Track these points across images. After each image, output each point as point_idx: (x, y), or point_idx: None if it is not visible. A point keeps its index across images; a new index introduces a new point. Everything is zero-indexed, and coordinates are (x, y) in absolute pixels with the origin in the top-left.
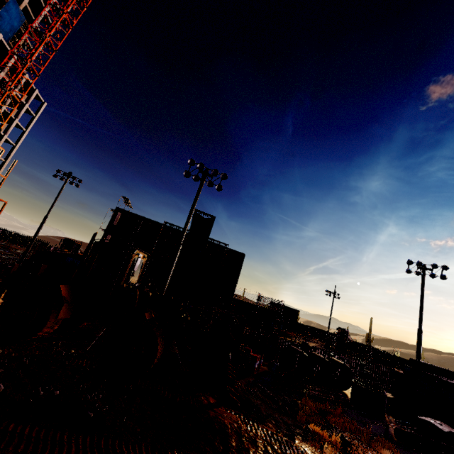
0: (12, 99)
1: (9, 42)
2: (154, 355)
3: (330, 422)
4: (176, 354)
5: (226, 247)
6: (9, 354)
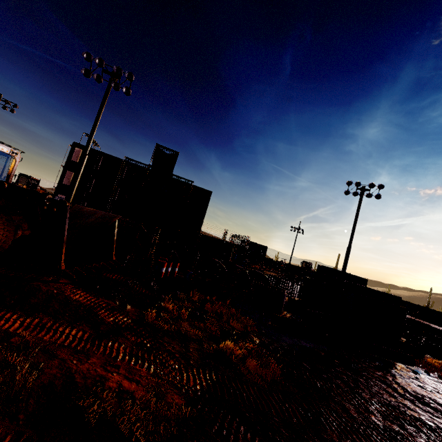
0: None
1: None
2: None
3: (205, 308)
4: None
5: (192, 185)
6: None
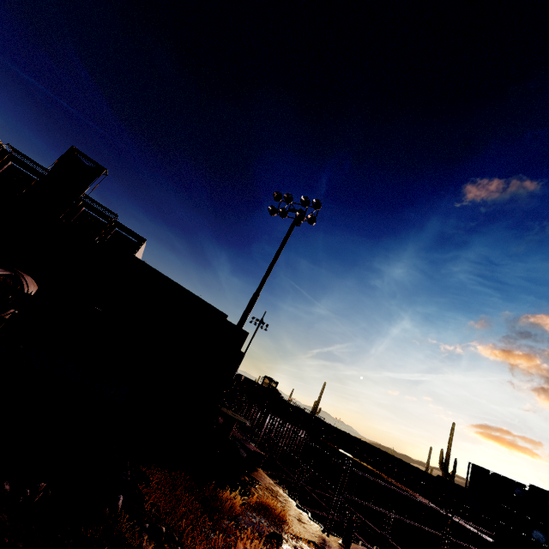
0: None
1: None
2: None
3: None
4: None
5: (116, 221)
6: None
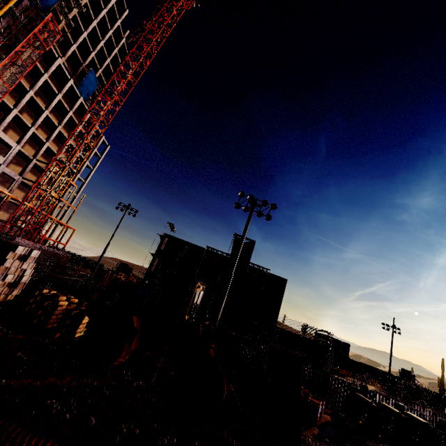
0: (87, 146)
1: (86, 102)
2: (221, 397)
3: None
4: (232, 392)
5: (267, 272)
6: (92, 383)
